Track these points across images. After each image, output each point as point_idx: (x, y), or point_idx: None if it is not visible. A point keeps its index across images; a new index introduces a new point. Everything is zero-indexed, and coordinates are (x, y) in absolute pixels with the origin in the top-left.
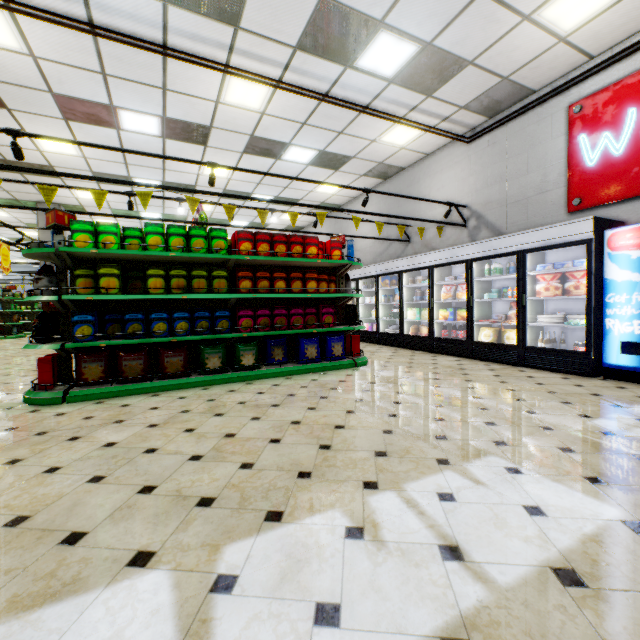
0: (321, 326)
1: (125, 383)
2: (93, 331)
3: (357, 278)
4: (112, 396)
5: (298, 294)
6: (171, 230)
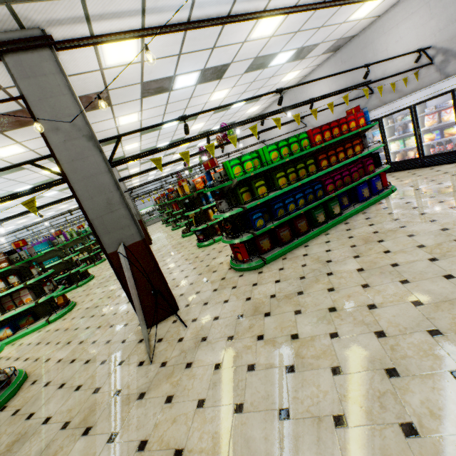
0: (368, 174)
1: (284, 245)
2: (263, 221)
3: None
4: (283, 254)
5: (353, 158)
6: (279, 145)
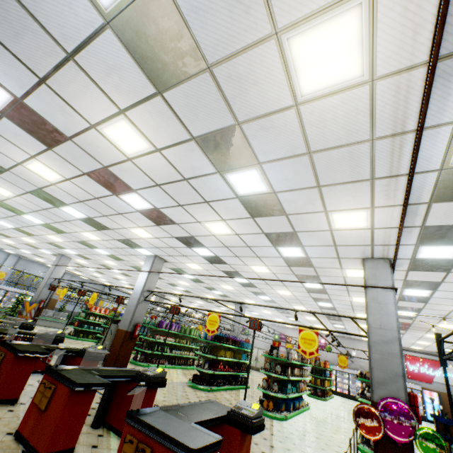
0: None
1: None
2: None
3: (336, 369)
4: None
5: None
6: None
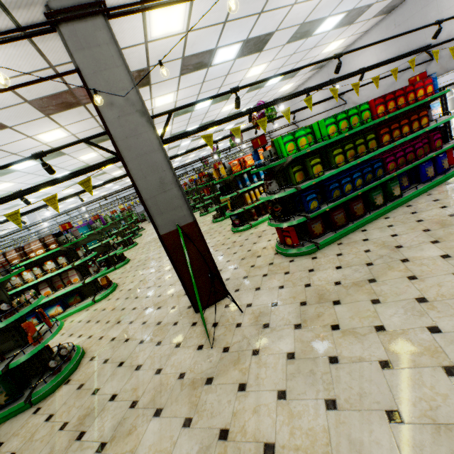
0: (434, 150)
1: (338, 229)
2: (317, 203)
3: None
4: (338, 239)
5: (419, 132)
6: (338, 118)
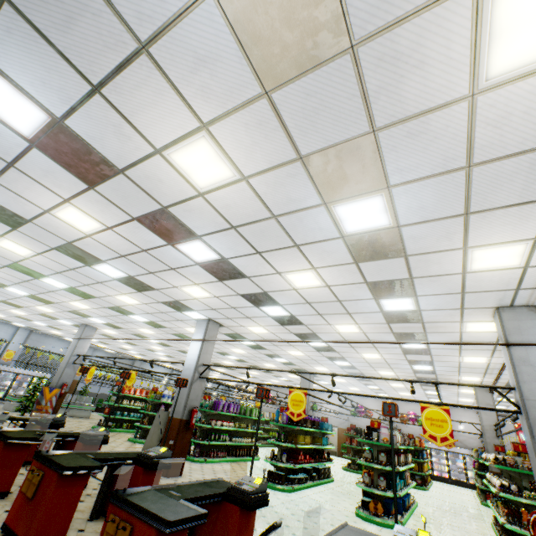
0: None
1: None
2: None
3: (430, 447)
4: None
5: None
6: None
